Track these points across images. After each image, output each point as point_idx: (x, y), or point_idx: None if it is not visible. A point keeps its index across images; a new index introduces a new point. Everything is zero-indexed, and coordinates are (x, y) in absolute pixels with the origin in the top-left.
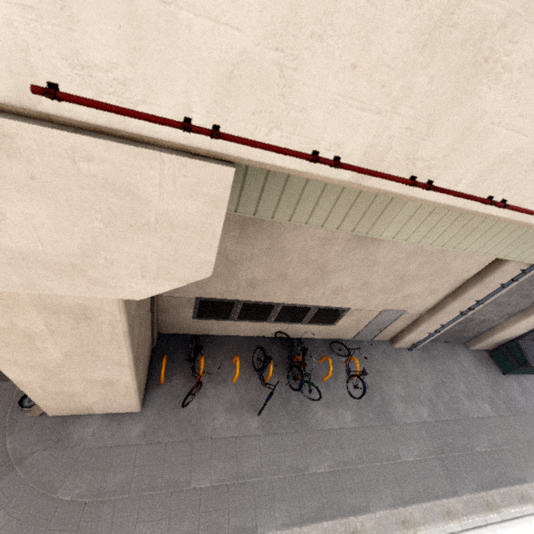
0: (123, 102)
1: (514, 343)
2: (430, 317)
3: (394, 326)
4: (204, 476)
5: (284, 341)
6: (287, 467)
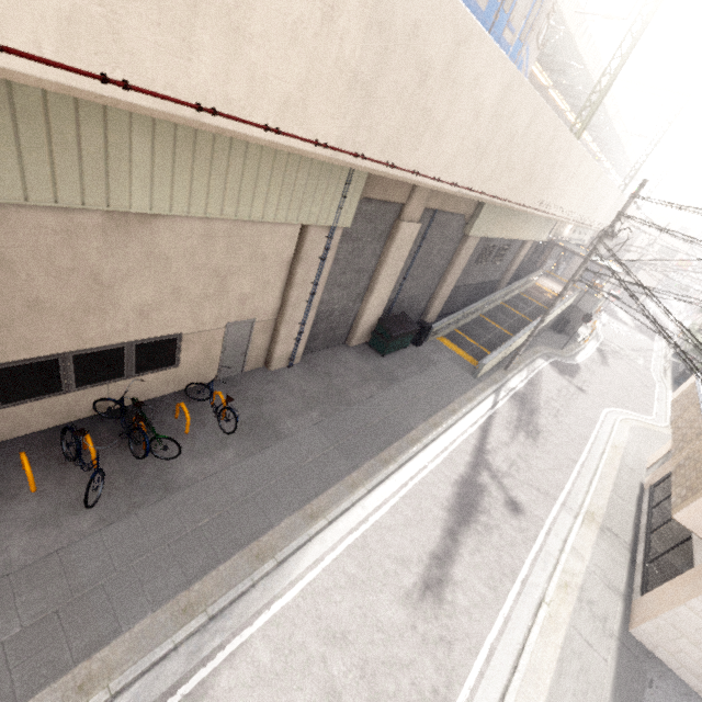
0: None
1: (378, 324)
2: (283, 317)
3: (256, 344)
4: (7, 625)
5: (115, 414)
6: (154, 542)
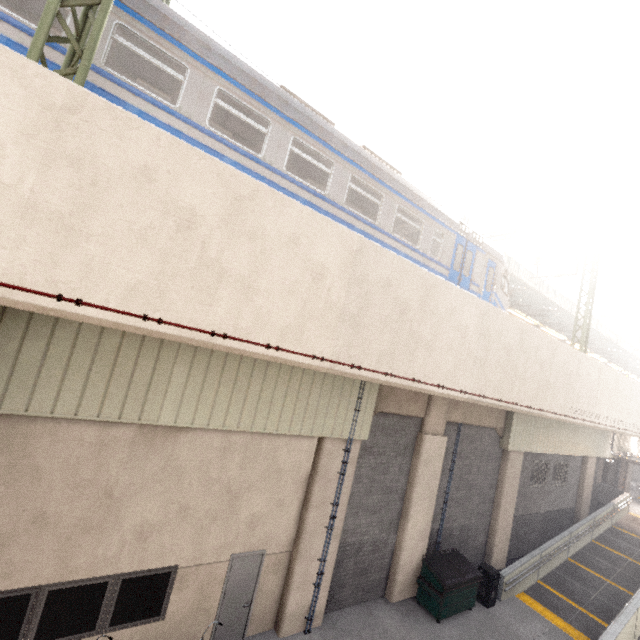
0: None
1: (422, 565)
2: (298, 548)
3: (265, 589)
4: None
5: None
6: None
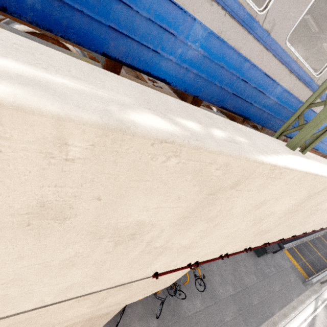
0: (174, 267)
1: None
2: None
3: None
4: None
5: None
6: None
